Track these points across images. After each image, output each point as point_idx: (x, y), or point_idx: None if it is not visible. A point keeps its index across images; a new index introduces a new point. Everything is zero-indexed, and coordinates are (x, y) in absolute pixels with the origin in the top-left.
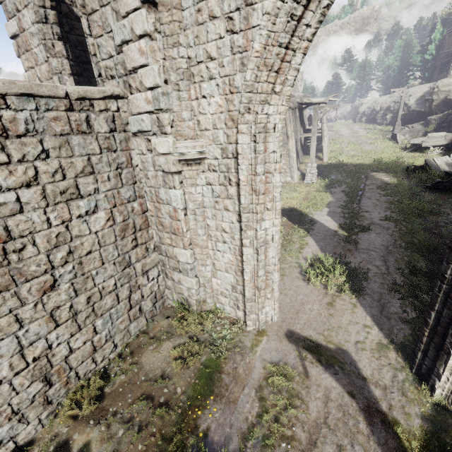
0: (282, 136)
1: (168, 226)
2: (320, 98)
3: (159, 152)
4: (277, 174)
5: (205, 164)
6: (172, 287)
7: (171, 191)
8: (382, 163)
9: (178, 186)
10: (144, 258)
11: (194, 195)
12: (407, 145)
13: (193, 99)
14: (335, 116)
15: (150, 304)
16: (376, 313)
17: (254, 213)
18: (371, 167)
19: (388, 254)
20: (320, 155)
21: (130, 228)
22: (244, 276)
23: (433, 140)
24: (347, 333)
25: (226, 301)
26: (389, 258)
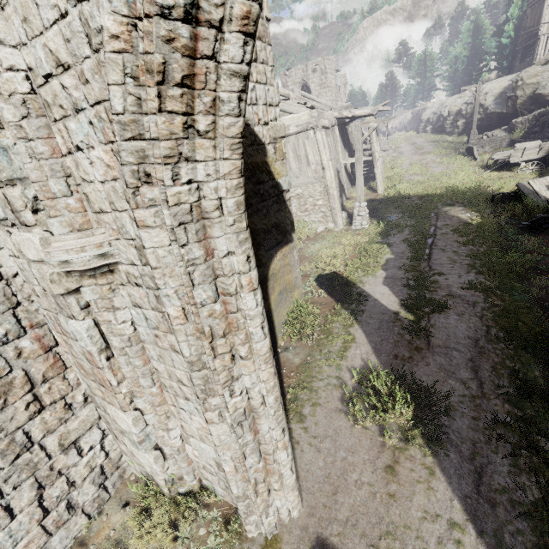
0: (242, 221)
1: (90, 372)
2: (365, 109)
3: (29, 258)
4: (248, 295)
5: (122, 273)
6: (129, 454)
7: (70, 324)
8: (457, 192)
9: (79, 314)
10: (64, 424)
11: (116, 326)
12: (488, 162)
13: (64, 154)
14: (392, 127)
15: (91, 488)
16: (470, 493)
17: (214, 370)
18: (442, 198)
19: (480, 356)
20: (374, 185)
21: (18, 386)
22: (223, 466)
23: (525, 154)
24: (420, 546)
25: (214, 480)
26: (482, 363)
